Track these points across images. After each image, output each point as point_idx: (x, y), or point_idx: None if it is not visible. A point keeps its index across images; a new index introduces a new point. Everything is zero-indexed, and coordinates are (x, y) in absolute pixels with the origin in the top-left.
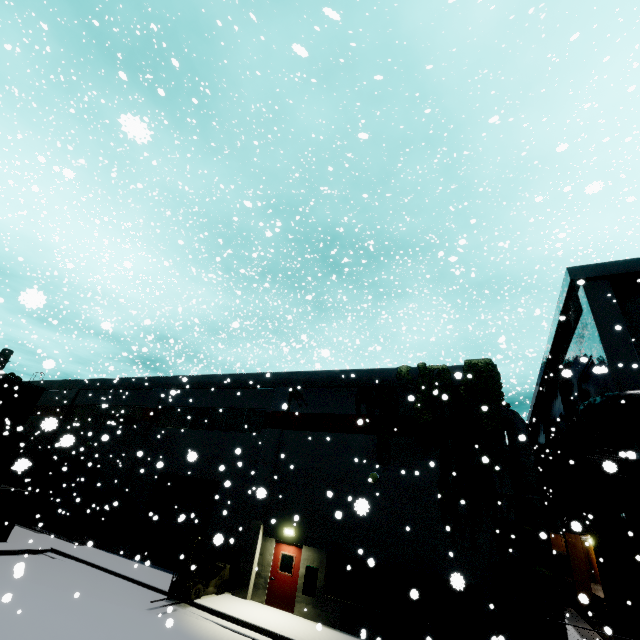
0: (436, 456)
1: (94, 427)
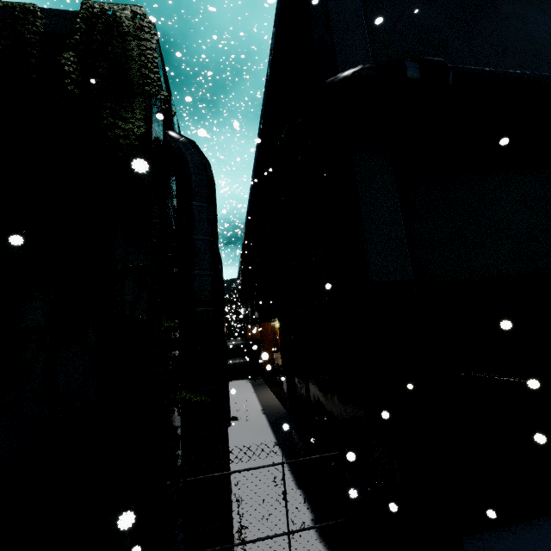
0: None
1: None
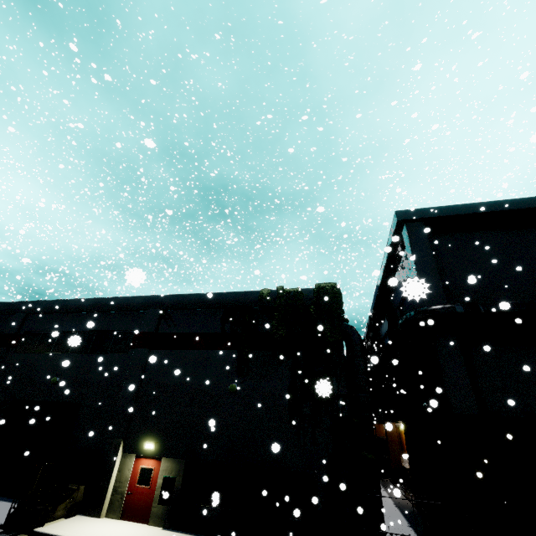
0: (288, 366)
1: None
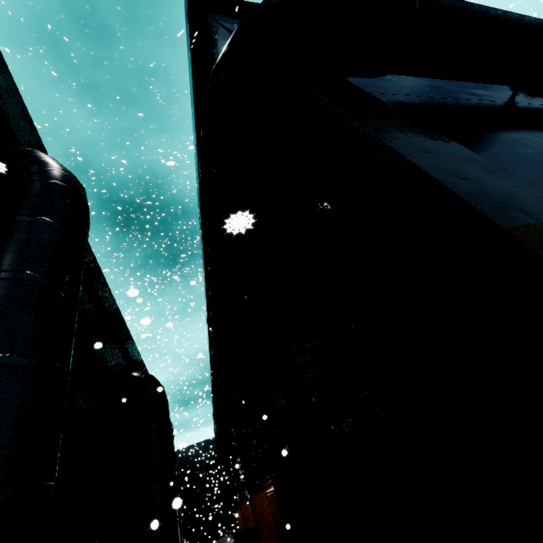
0: None
1: None
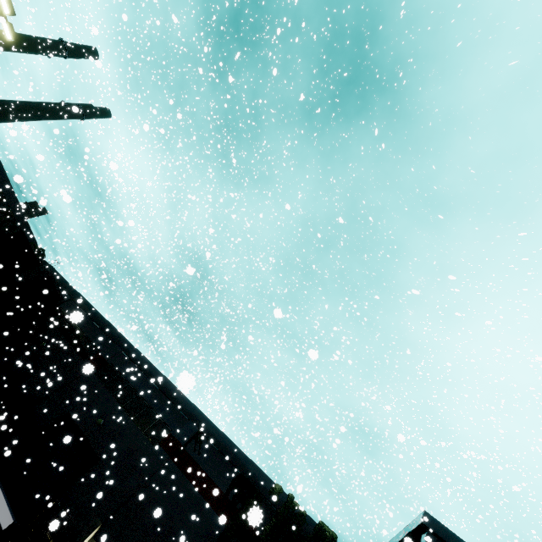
0: None
1: (57, 335)
